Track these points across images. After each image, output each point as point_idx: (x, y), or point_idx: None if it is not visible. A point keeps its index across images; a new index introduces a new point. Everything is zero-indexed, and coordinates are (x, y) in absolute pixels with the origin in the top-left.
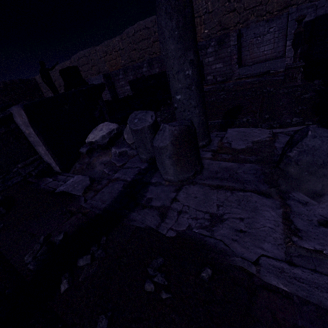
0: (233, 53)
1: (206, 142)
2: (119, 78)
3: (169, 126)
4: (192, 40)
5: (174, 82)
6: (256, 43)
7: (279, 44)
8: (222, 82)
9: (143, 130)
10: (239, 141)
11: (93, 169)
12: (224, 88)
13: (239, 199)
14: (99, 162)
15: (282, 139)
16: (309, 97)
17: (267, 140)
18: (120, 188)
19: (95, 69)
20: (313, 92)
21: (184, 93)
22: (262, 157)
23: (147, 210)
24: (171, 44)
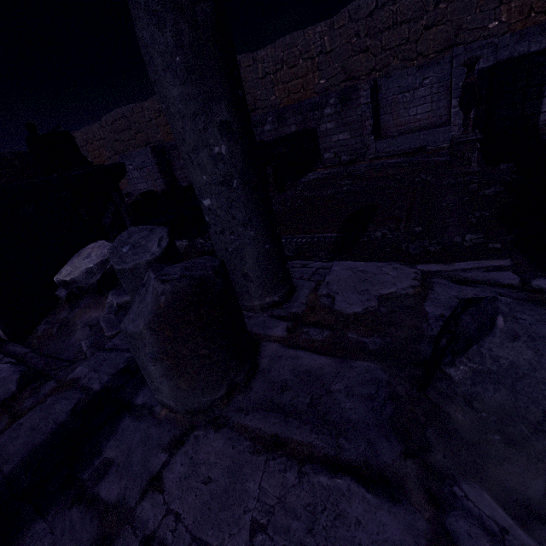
0: (365, 116)
1: (281, 296)
2: (179, 153)
3: (155, 281)
4: (223, 77)
5: (193, 171)
6: (403, 102)
7: (439, 105)
8: (348, 163)
9: (136, 271)
10: (351, 294)
11: (69, 336)
12: (350, 174)
13: (314, 505)
14: (83, 320)
15: (442, 292)
16: (493, 193)
17: (410, 294)
18: (61, 417)
19: (141, 139)
20: (500, 185)
21: (217, 194)
22: (396, 341)
23: (79, 514)
24: (172, 86)
